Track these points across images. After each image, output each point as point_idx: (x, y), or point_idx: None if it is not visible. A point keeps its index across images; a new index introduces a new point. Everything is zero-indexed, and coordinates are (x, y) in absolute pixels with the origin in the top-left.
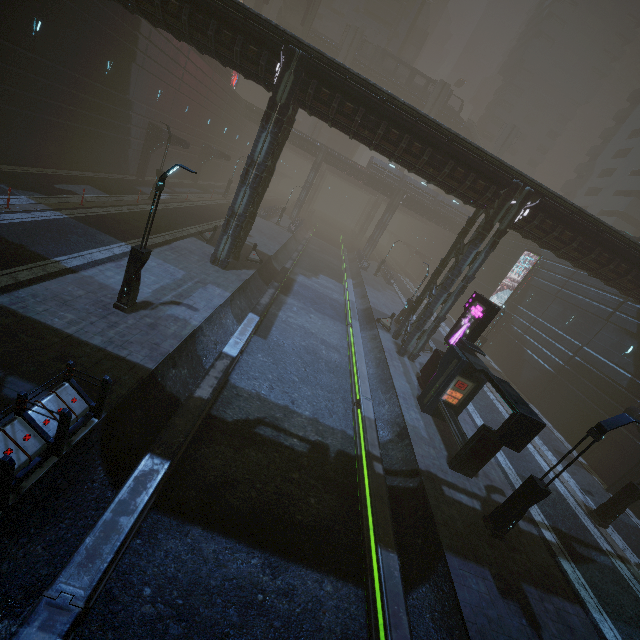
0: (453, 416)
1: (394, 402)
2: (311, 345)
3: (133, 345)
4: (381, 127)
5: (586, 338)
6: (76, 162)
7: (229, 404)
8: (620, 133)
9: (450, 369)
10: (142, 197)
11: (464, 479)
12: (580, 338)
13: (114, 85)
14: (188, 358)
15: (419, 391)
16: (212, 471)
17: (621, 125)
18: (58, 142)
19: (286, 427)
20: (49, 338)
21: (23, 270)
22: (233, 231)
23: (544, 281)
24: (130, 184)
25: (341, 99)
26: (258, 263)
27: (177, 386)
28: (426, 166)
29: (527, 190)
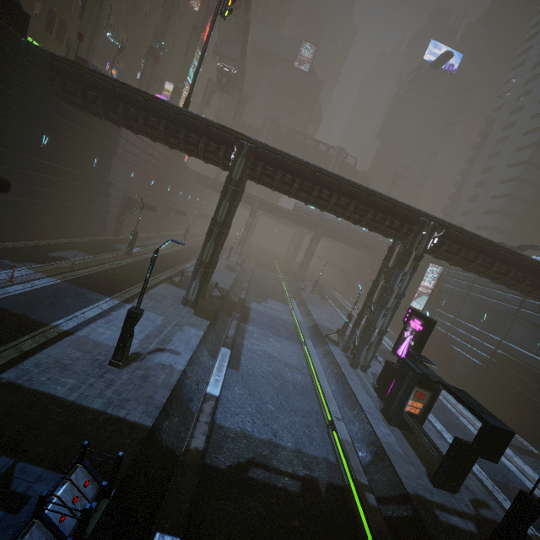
0: (419, 427)
1: (363, 418)
2: (277, 369)
3: (130, 402)
4: (315, 189)
5: (502, 333)
6: (65, 232)
7: (219, 448)
8: (474, 171)
9: (407, 381)
10: (119, 253)
11: (450, 496)
12: (497, 333)
13: (99, 173)
14: (177, 405)
15: (380, 403)
16: (217, 535)
17: (473, 166)
18: (52, 219)
19: (275, 465)
20: (54, 410)
21: (26, 340)
22: (201, 277)
23: (452, 286)
24: (108, 243)
25: (282, 173)
26: (220, 298)
27: (171, 438)
28: (352, 214)
29: (432, 224)
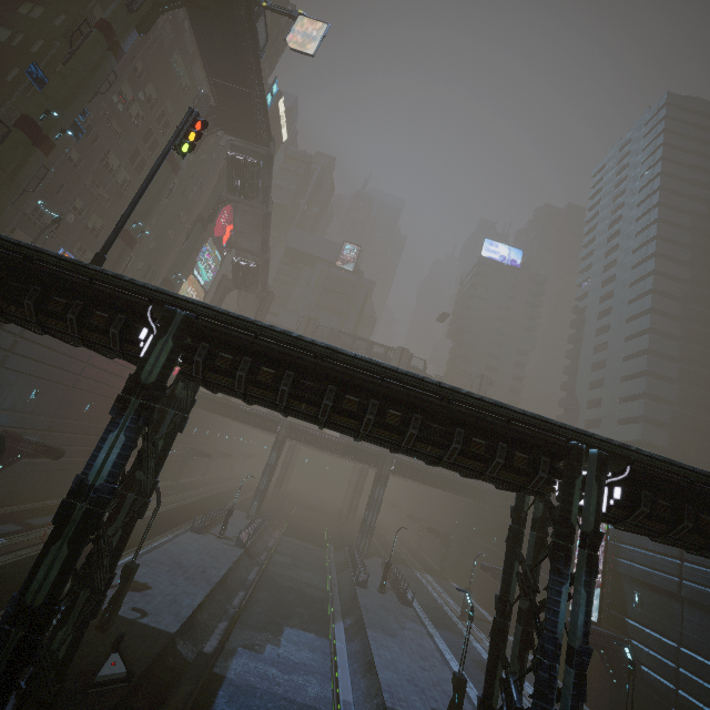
0: None
1: None
2: None
3: None
4: (326, 394)
5: None
6: None
7: None
8: (581, 368)
9: None
10: None
11: None
12: None
13: None
14: None
15: None
16: None
17: (577, 361)
18: None
19: None
20: None
21: None
22: (10, 658)
23: (640, 565)
24: None
25: (253, 363)
26: (121, 683)
27: None
28: (418, 442)
29: (596, 454)
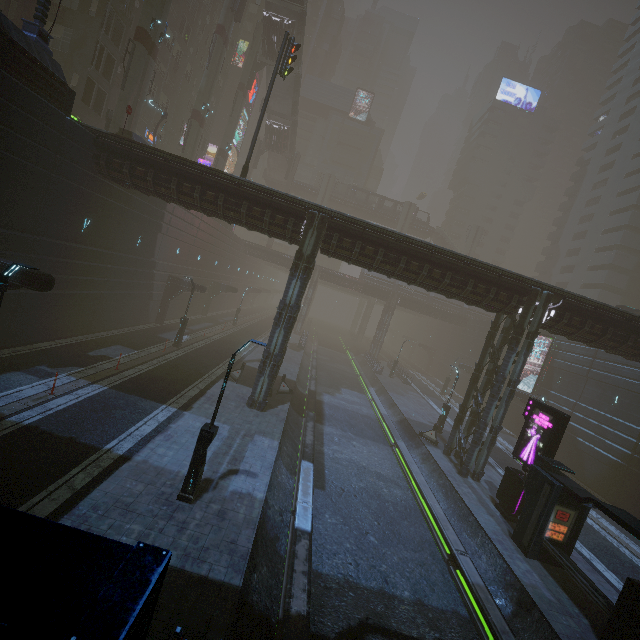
0: (568, 559)
1: (490, 549)
2: (369, 484)
3: (210, 552)
4: (401, 261)
5: None
6: (104, 323)
7: (322, 607)
8: (570, 220)
9: (544, 497)
10: (166, 345)
11: None
12: (635, 421)
13: (142, 253)
14: (263, 548)
15: (506, 524)
16: None
17: (568, 214)
18: (91, 310)
19: (395, 627)
20: None
21: (78, 473)
22: (270, 371)
23: (567, 362)
24: (152, 333)
25: (362, 244)
26: (288, 393)
27: (262, 597)
28: (448, 287)
29: (546, 293)
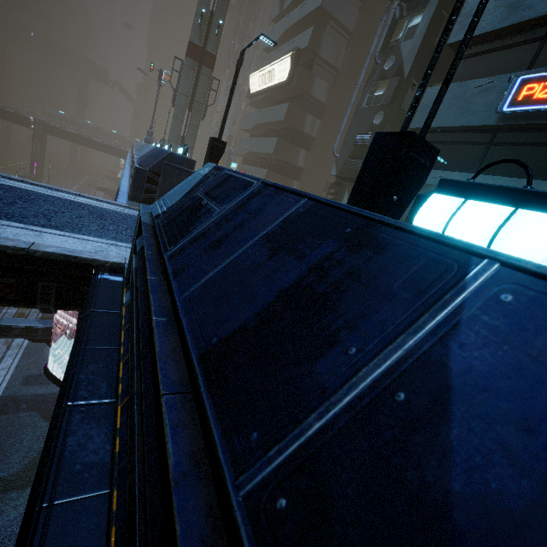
0: None
1: None
2: None
3: None
4: None
5: None
6: None
7: None
8: None
9: None
10: None
11: None
12: None
13: None
14: None
15: None
16: None
17: None
18: None
19: None
20: None
21: None
22: None
23: None
24: None
25: None
26: None
27: None
28: None
29: (41, 120)
